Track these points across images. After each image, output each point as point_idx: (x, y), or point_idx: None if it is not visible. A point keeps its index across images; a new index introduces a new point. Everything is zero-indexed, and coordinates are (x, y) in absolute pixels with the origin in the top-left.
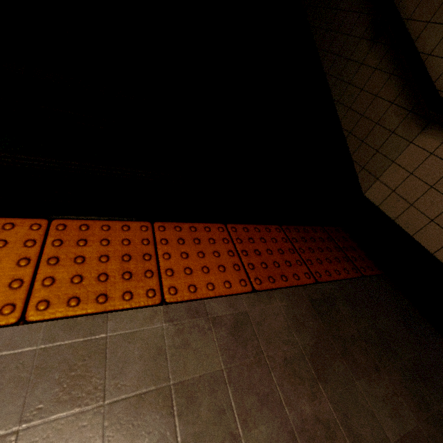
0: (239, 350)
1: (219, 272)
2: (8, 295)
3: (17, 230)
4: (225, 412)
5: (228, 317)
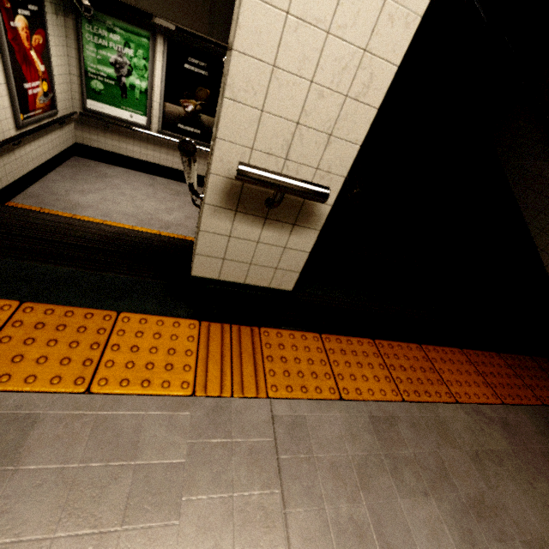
0: (512, 440)
1: (476, 386)
2: (389, 385)
3: (365, 345)
4: (520, 471)
5: (496, 418)
